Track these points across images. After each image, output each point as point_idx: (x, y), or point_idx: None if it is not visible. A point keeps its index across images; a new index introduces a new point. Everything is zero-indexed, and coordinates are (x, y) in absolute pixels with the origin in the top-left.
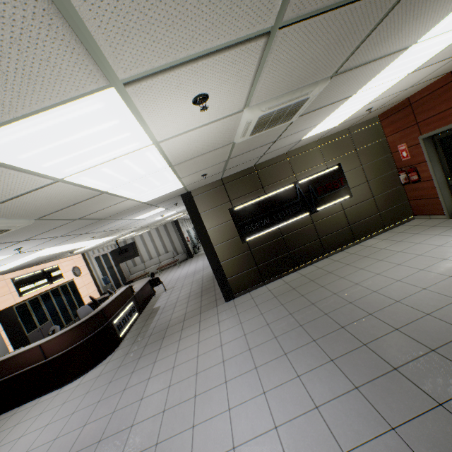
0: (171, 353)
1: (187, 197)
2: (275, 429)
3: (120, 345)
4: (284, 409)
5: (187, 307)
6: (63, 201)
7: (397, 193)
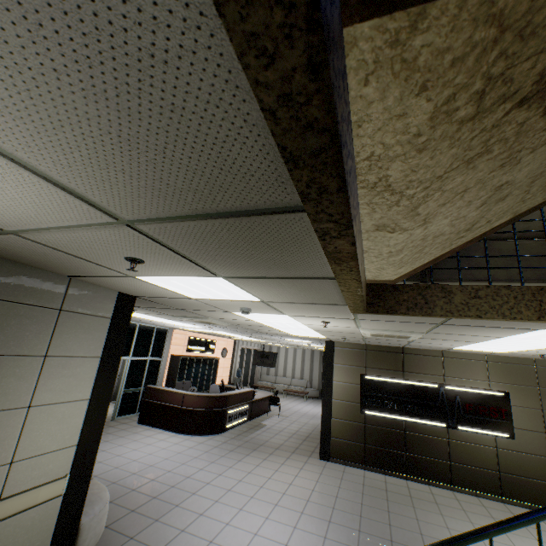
0: (253, 463)
1: (329, 344)
2: (285, 545)
3: (223, 433)
4: (299, 542)
5: (286, 440)
6: (248, 323)
7: None
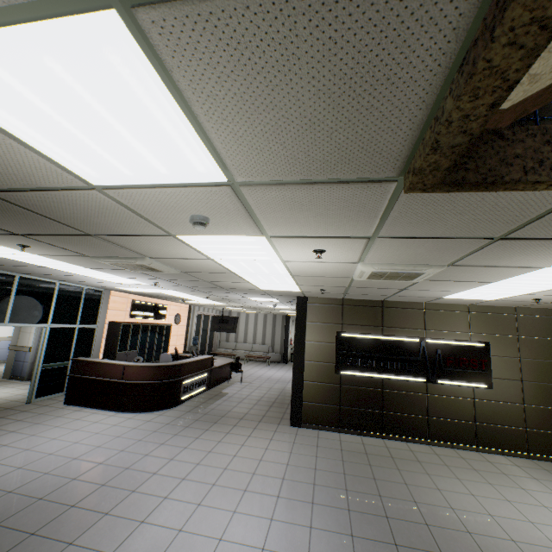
0: (214, 439)
1: (302, 301)
2: (261, 549)
3: (177, 407)
4: (279, 541)
5: (251, 408)
6: (205, 268)
7: None
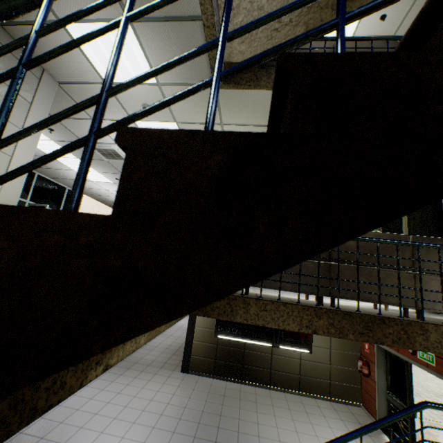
0: (124, 382)
1: None
2: None
3: None
4: None
5: (158, 356)
6: None
7: (353, 374)
